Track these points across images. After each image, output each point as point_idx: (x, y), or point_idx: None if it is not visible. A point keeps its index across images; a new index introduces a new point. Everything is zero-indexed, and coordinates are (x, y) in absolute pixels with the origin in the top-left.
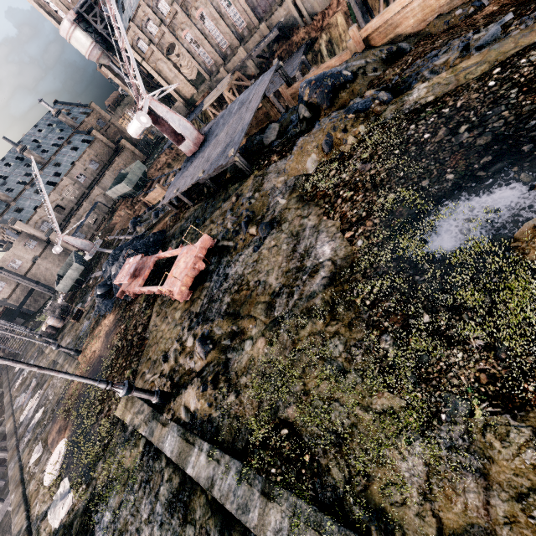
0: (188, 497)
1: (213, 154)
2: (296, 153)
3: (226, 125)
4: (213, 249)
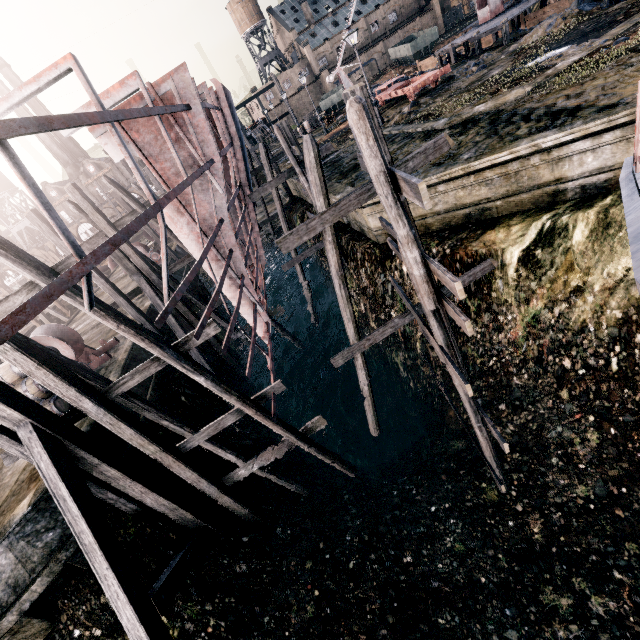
0: None
1: (495, 22)
2: (535, 30)
3: (524, 3)
4: (446, 81)
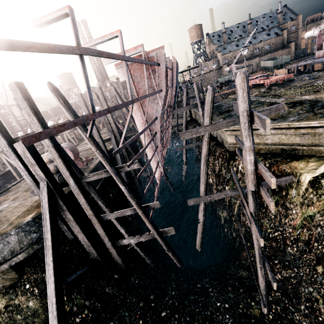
0: None
1: None
2: None
3: None
4: (289, 81)
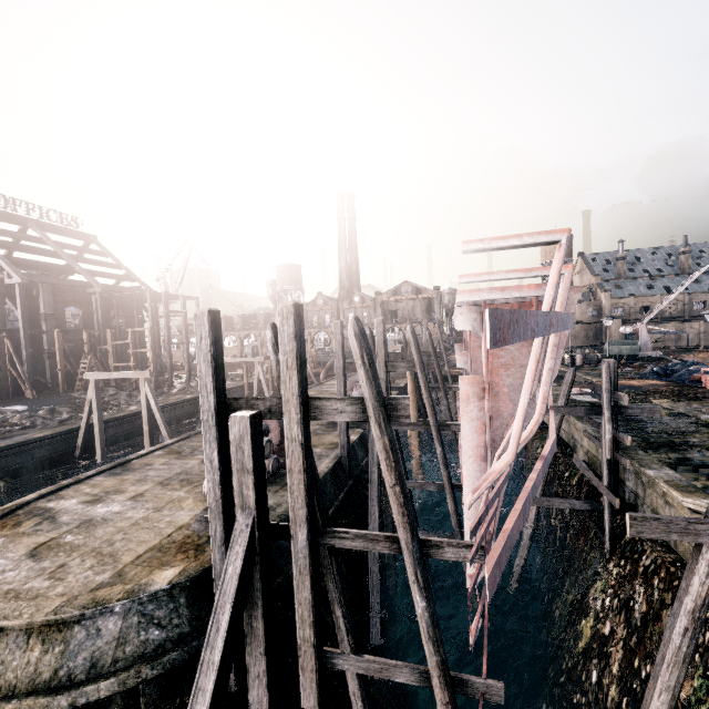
0: (708, 426)
1: None
2: None
3: None
4: None
